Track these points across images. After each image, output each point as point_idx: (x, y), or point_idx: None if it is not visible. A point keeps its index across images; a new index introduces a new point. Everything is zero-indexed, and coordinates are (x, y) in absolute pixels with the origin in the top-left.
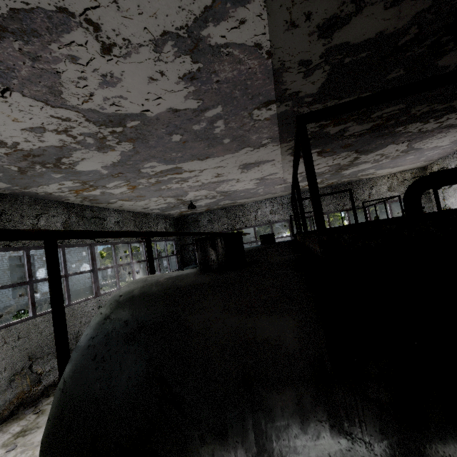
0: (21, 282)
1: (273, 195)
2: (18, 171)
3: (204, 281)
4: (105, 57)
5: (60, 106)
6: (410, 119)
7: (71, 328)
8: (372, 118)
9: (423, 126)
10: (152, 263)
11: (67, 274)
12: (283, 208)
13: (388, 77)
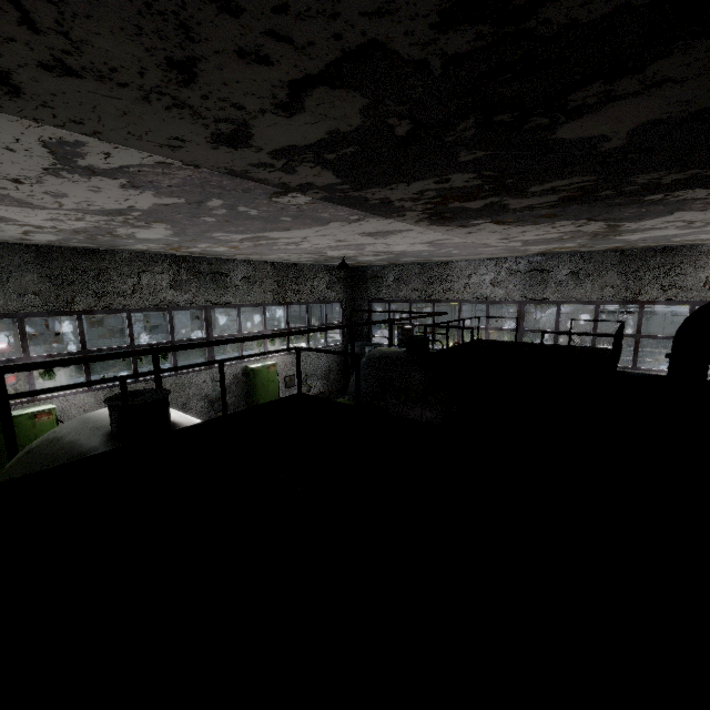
0: (122, 346)
1: (496, 255)
2: (87, 239)
3: (88, 448)
4: (25, 185)
5: (45, 208)
6: (658, 187)
7: (177, 398)
8: (537, 191)
9: None
10: (157, 382)
11: (174, 341)
12: (516, 279)
13: (462, 159)
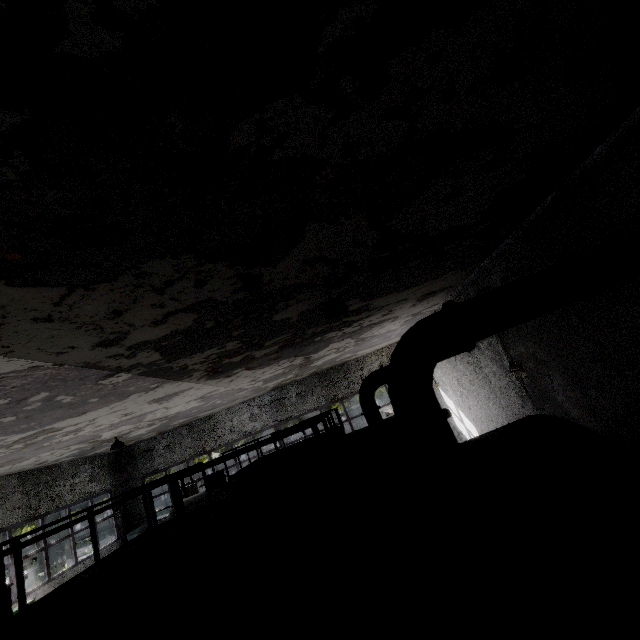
0: None
1: (247, 397)
2: None
3: None
4: None
5: None
6: (317, 334)
7: None
8: (268, 345)
9: (344, 331)
10: None
11: None
12: (266, 410)
13: (234, 334)
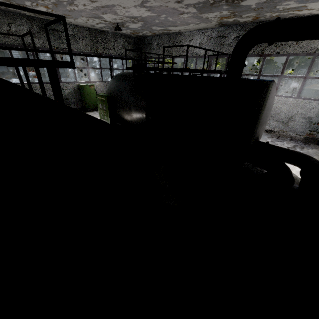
0: None
1: (199, 25)
2: None
3: None
4: None
5: None
6: None
7: None
8: None
9: None
10: None
11: None
12: (210, 42)
13: None
